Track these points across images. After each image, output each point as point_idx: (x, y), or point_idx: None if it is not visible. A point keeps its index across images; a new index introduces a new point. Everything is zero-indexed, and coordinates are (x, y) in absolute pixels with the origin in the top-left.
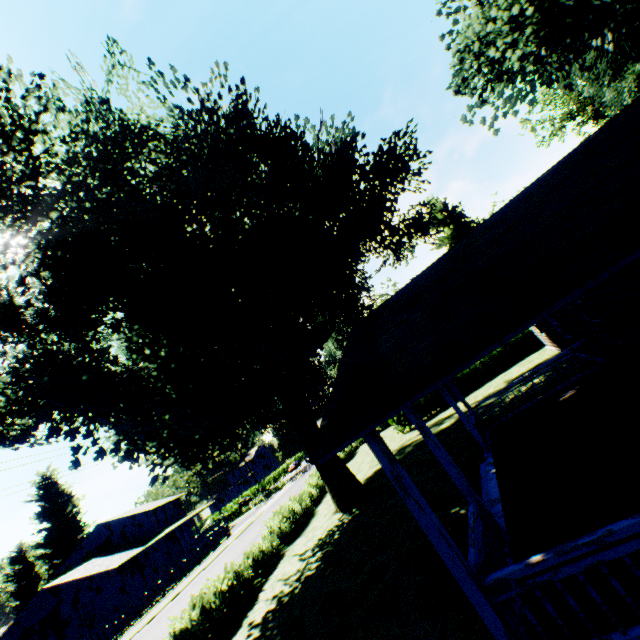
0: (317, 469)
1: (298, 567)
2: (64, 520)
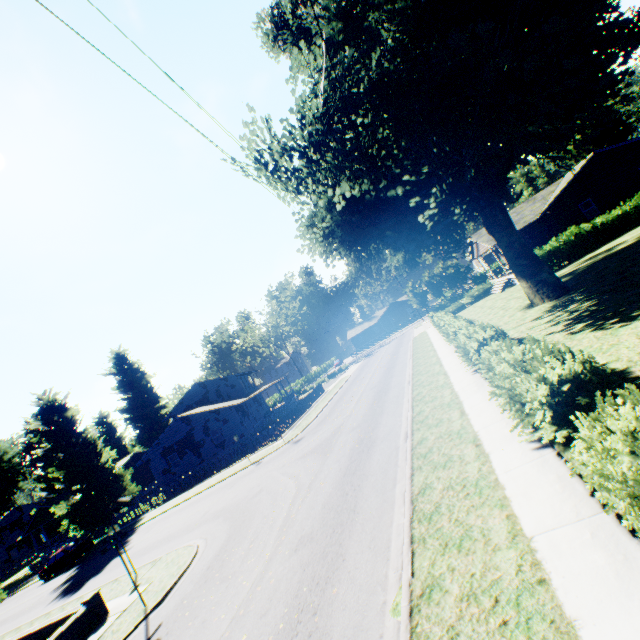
0: (518, 270)
1: (552, 317)
2: (144, 391)
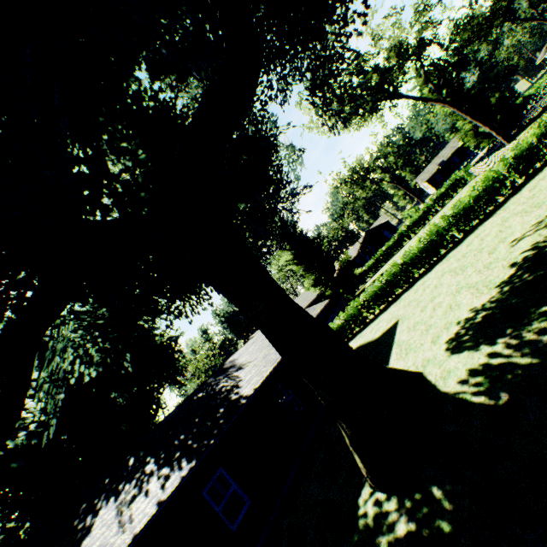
0: None
1: None
2: None
